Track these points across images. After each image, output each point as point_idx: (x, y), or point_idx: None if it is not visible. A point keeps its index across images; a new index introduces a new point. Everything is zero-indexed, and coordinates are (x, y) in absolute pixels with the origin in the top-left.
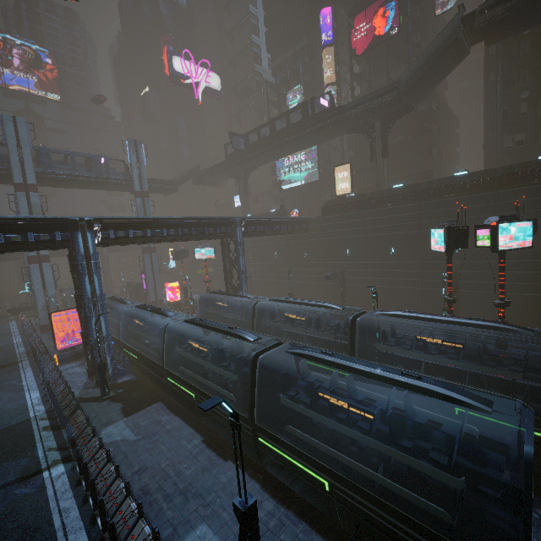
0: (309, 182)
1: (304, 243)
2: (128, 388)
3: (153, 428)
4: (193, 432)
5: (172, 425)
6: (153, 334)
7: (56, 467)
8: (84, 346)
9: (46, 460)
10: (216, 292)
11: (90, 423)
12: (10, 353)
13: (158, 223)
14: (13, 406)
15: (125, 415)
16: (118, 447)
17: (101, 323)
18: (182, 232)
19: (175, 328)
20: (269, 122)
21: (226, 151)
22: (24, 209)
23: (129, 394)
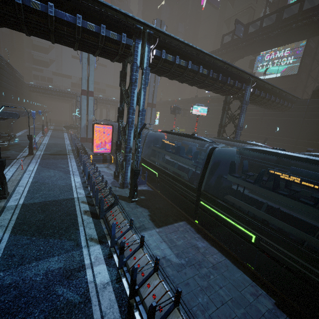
0: (285, 75)
1: (280, 120)
2: (149, 197)
3: (193, 254)
4: (249, 281)
5: (215, 258)
6: (183, 156)
7: (99, 267)
8: (116, 152)
9: (89, 252)
10: (221, 137)
11: (132, 226)
12: (63, 148)
13: (199, 58)
14: (62, 183)
15: (155, 224)
16: (163, 267)
17: (136, 135)
18: (211, 74)
19: (220, 153)
20: (277, 11)
21: (222, 40)
22: (85, 55)
23: (151, 203)
